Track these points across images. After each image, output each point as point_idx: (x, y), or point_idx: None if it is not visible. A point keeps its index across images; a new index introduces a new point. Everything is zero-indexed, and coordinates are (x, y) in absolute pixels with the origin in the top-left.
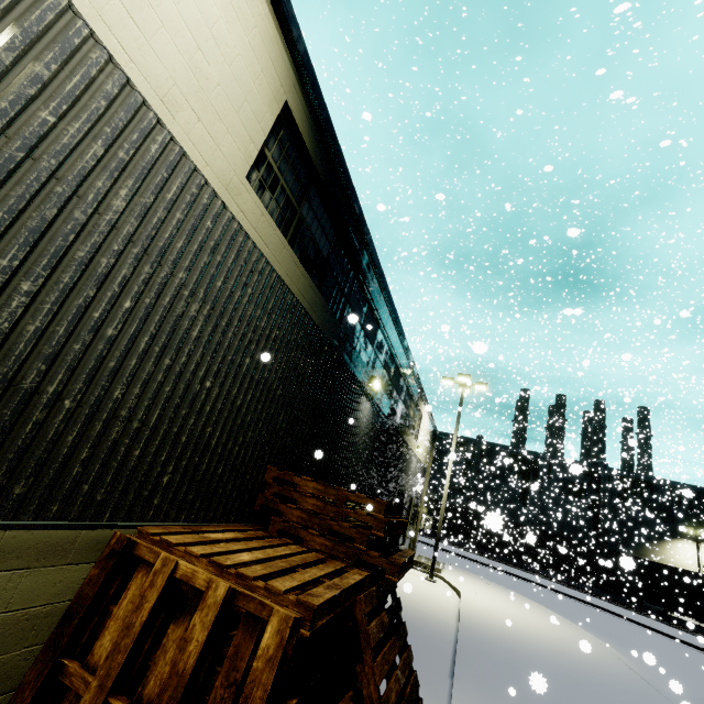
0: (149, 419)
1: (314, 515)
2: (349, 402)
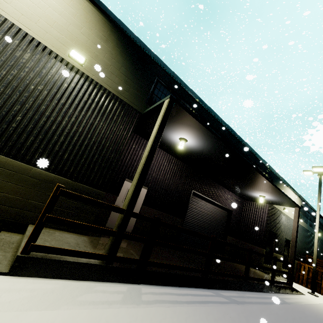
0: (297, 249)
1: (317, 263)
2: (313, 240)
